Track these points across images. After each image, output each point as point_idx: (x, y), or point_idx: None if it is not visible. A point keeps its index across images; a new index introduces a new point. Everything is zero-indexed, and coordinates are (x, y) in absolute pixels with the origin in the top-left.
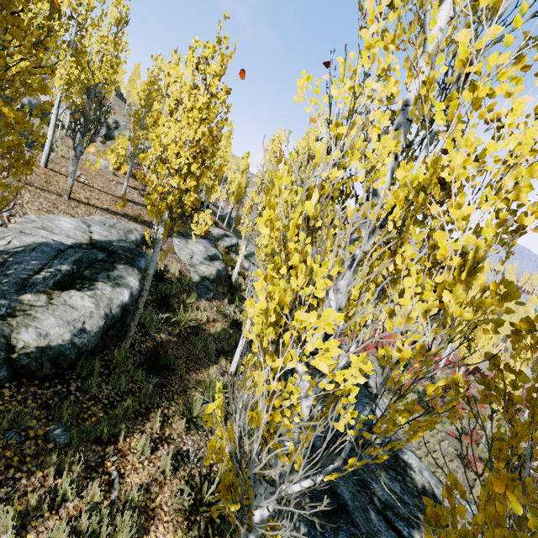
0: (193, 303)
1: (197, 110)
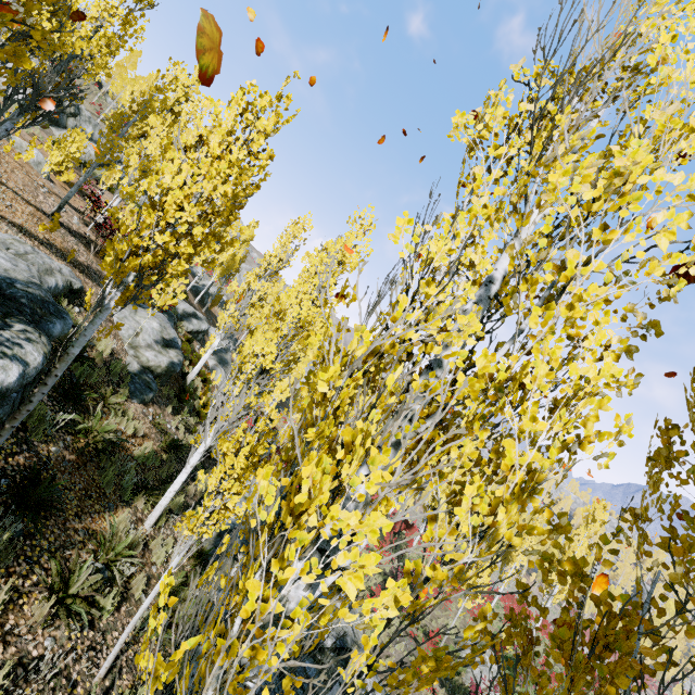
0: (120, 405)
1: (227, 163)
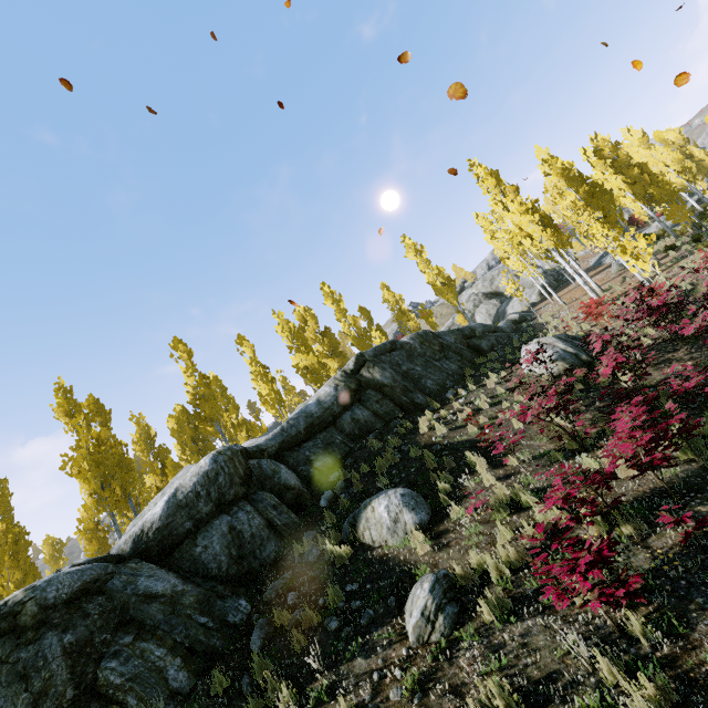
0: None
1: None
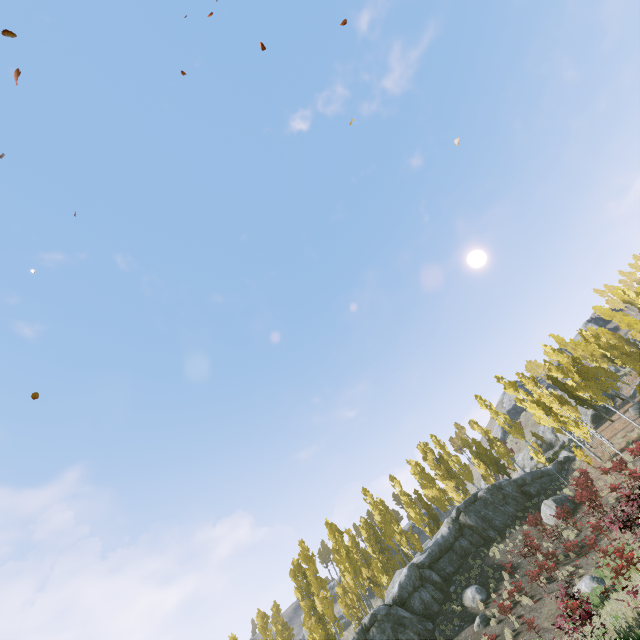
0: None
1: None
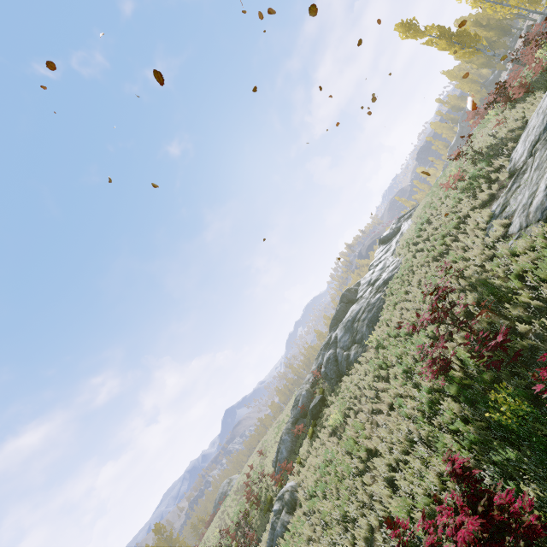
0: None
1: None
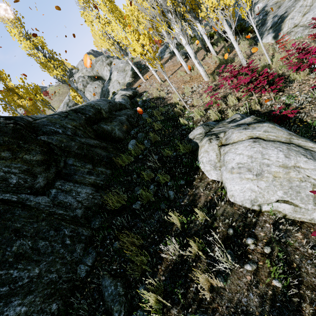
0: None
1: None
